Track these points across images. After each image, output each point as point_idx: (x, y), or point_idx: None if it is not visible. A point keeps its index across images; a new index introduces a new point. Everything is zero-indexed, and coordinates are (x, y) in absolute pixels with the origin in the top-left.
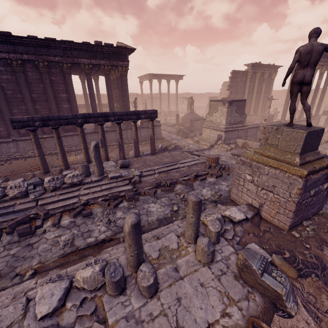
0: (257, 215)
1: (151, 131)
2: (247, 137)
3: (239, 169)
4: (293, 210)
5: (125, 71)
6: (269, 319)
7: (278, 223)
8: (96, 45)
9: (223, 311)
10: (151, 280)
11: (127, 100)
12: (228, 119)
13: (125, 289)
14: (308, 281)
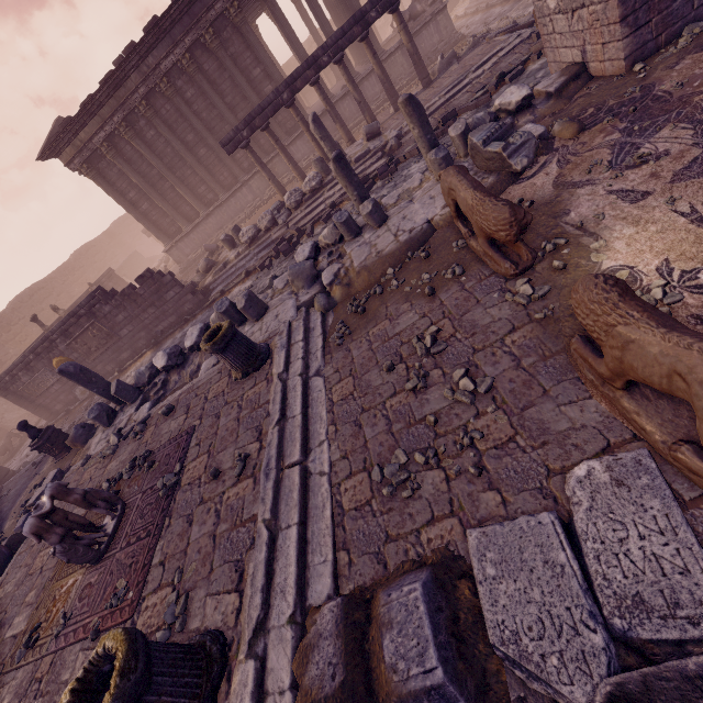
0: (579, 78)
1: (404, 38)
2: None
3: (538, 0)
4: (618, 18)
5: None
6: (499, 191)
7: (611, 68)
8: None
9: (444, 206)
10: (370, 207)
11: None
12: None
13: (360, 234)
14: (592, 130)
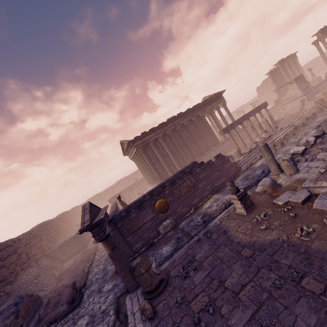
0: None
1: (268, 113)
2: (318, 92)
3: None
4: None
5: (224, 103)
6: None
7: None
8: (211, 97)
9: None
10: None
11: (232, 116)
12: (300, 89)
13: None
14: None
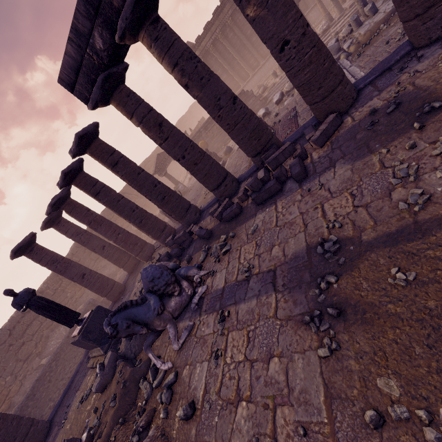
0: None
1: None
2: None
3: None
4: None
5: None
6: None
7: None
8: None
9: None
10: (370, 6)
11: None
12: None
13: (362, 25)
14: None
